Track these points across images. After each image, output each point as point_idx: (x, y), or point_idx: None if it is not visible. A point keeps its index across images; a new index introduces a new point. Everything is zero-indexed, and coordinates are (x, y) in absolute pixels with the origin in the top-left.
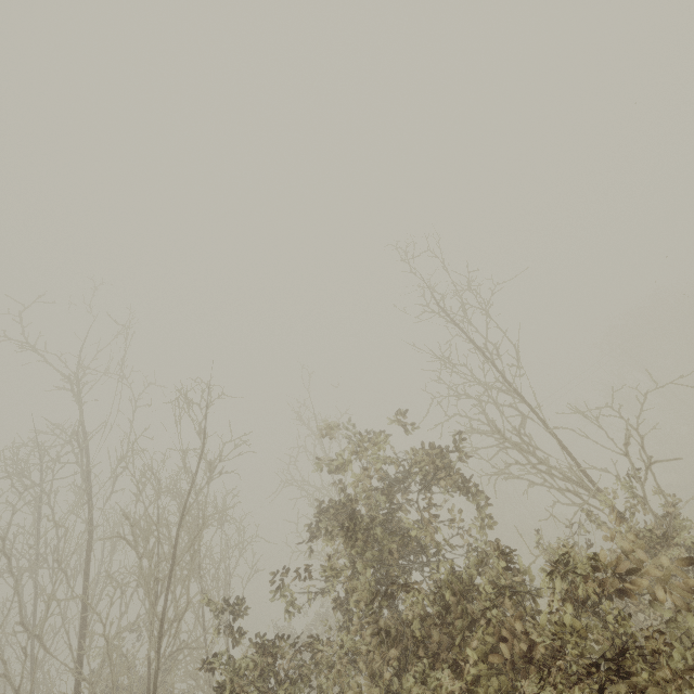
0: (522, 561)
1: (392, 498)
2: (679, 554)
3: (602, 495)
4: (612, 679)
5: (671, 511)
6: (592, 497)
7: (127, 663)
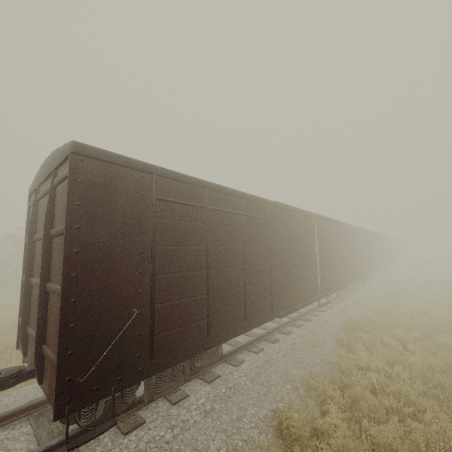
0: None
1: None
2: None
3: None
4: None
5: None
6: None
7: None
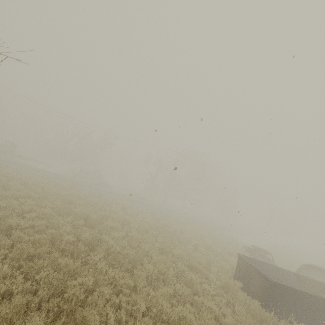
0: None
1: None
2: None
3: None
4: None
5: None
6: None
7: None
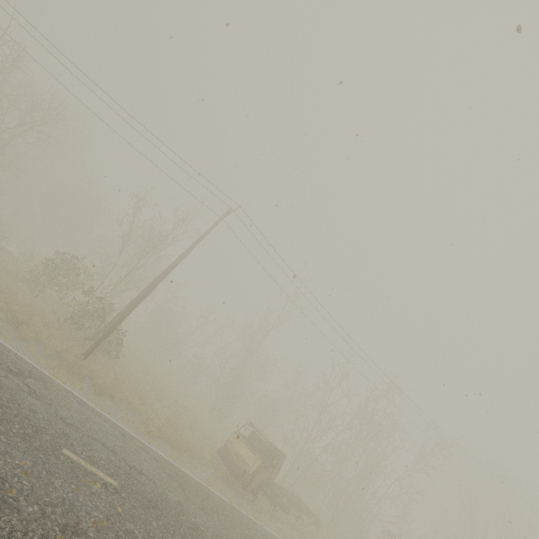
0: None
1: None
2: None
3: None
4: None
5: None
6: None
7: None
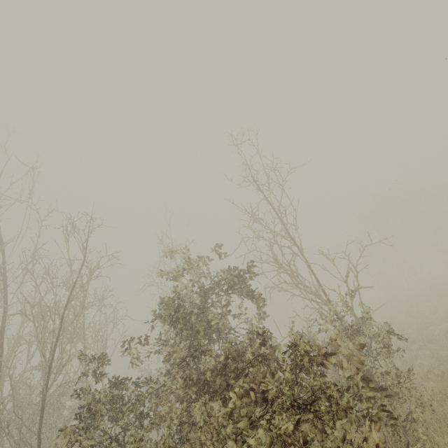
0: (274, 340)
1: (207, 298)
2: (363, 340)
3: (329, 304)
4: (304, 409)
5: (365, 316)
6: (325, 305)
7: (30, 390)
